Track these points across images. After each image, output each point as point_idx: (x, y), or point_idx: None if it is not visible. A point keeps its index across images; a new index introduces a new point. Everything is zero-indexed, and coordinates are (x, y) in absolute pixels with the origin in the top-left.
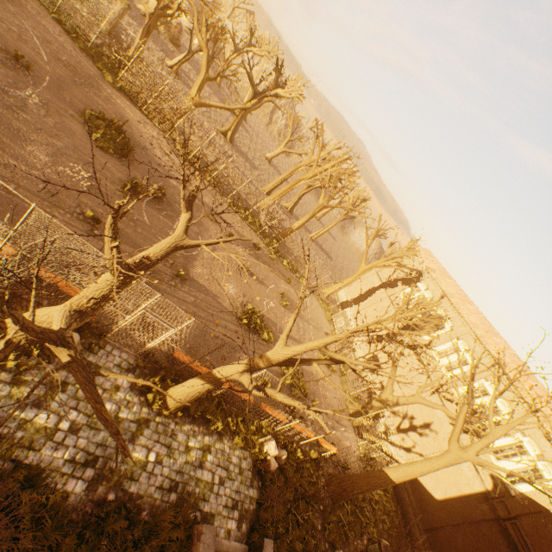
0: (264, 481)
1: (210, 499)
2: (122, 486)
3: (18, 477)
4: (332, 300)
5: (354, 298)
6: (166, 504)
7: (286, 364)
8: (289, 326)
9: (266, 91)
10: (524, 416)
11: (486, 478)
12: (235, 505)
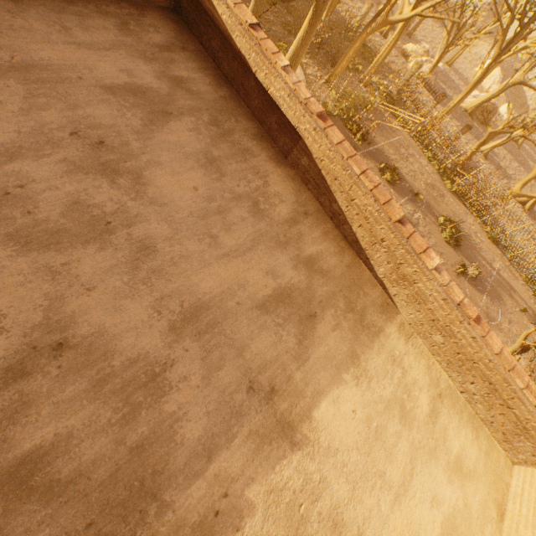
0: None
1: None
2: None
3: None
4: None
5: None
6: None
7: None
8: None
9: None
10: None
11: None
12: None
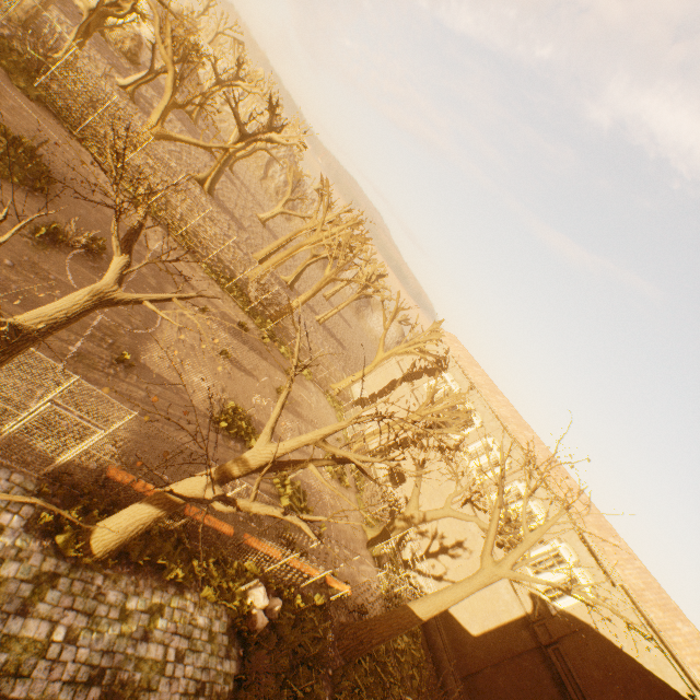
0: (247, 647)
1: (159, 688)
2: None
3: None
4: (345, 398)
5: (372, 395)
6: None
7: (272, 468)
8: (275, 415)
9: (258, 134)
10: (558, 514)
11: (526, 598)
12: (200, 690)
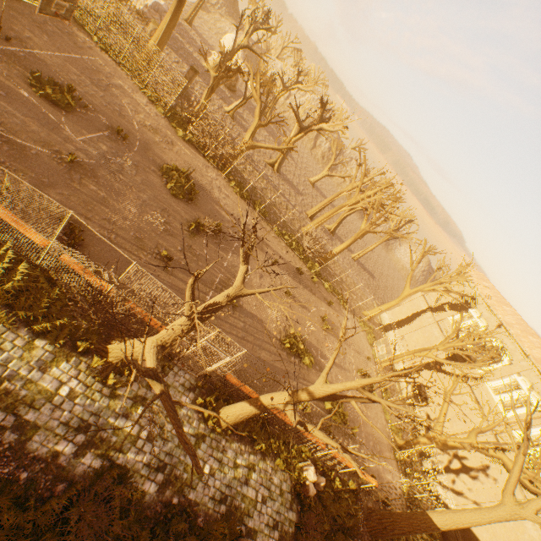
0: (302, 506)
1: (253, 516)
2: (184, 492)
3: (113, 474)
4: (374, 322)
5: (398, 321)
6: (217, 514)
7: (326, 399)
8: (329, 365)
9: (311, 126)
10: None
11: None
12: (275, 525)
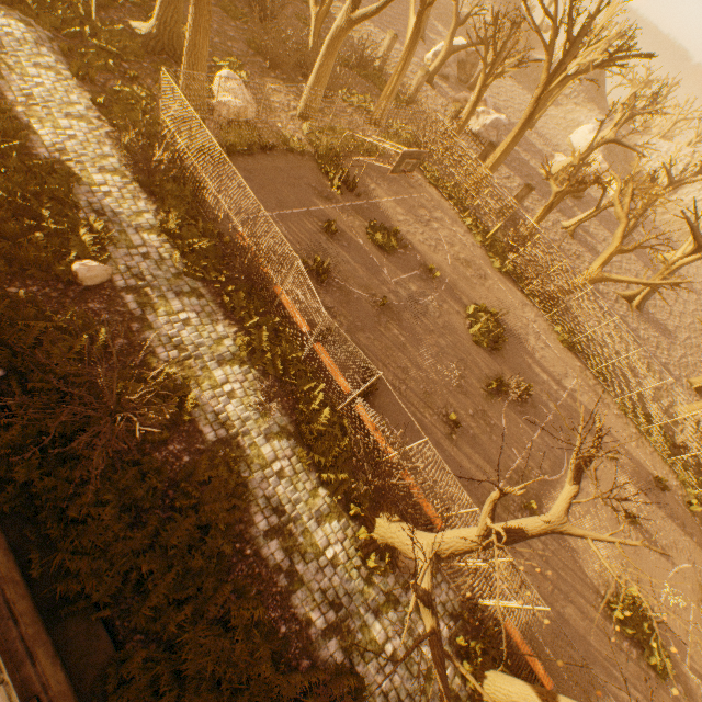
0: None
1: None
2: None
3: (351, 682)
4: None
5: None
6: None
7: None
8: None
9: None
10: None
11: None
12: None
